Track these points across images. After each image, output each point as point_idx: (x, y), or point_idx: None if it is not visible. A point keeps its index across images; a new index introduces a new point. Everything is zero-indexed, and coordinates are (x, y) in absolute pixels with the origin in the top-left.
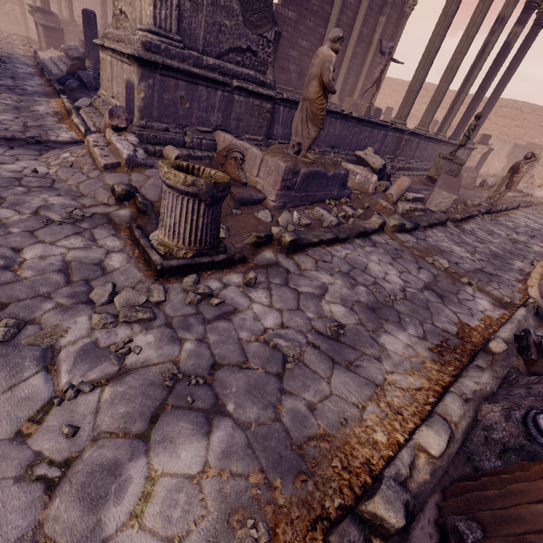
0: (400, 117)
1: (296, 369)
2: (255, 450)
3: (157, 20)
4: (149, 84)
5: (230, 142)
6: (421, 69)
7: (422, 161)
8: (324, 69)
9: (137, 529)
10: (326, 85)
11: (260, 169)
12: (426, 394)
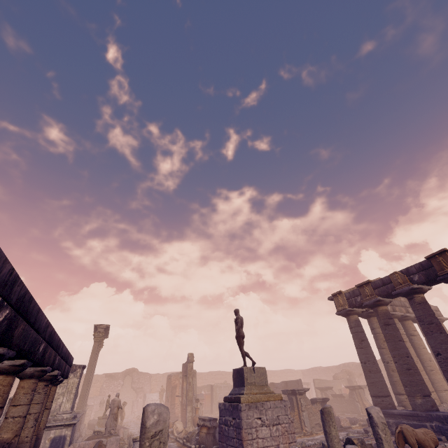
0: (80, 408)
1: None
2: None
3: (71, 408)
4: (72, 432)
5: (85, 444)
6: (86, 385)
7: (81, 426)
8: (120, 404)
9: None
10: (121, 407)
11: (107, 445)
12: None
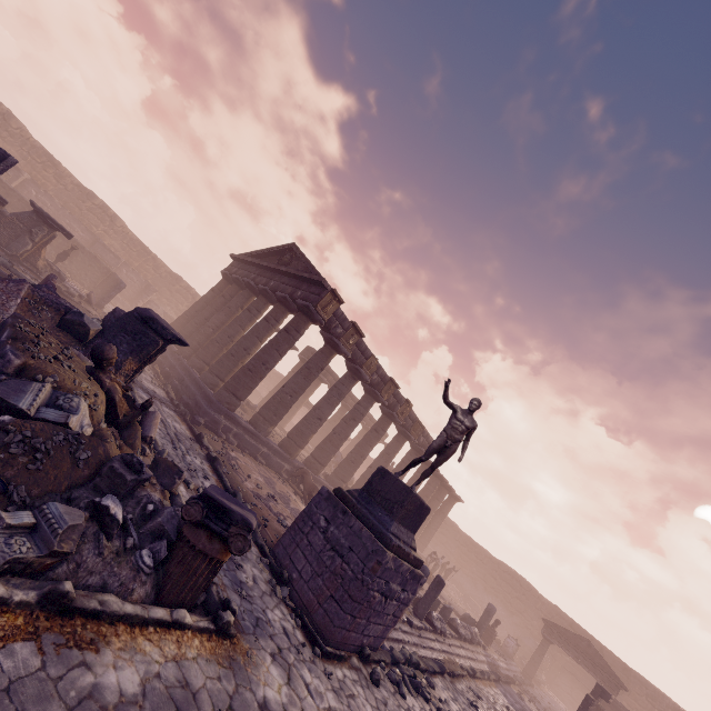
0: None
1: (220, 706)
2: (248, 678)
3: None
4: None
5: None
6: None
7: None
8: None
9: (279, 682)
10: None
11: None
12: (149, 634)
